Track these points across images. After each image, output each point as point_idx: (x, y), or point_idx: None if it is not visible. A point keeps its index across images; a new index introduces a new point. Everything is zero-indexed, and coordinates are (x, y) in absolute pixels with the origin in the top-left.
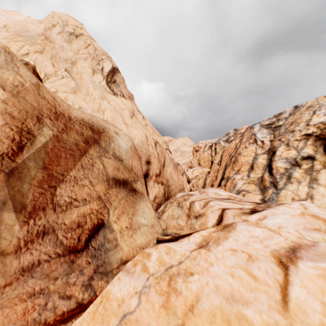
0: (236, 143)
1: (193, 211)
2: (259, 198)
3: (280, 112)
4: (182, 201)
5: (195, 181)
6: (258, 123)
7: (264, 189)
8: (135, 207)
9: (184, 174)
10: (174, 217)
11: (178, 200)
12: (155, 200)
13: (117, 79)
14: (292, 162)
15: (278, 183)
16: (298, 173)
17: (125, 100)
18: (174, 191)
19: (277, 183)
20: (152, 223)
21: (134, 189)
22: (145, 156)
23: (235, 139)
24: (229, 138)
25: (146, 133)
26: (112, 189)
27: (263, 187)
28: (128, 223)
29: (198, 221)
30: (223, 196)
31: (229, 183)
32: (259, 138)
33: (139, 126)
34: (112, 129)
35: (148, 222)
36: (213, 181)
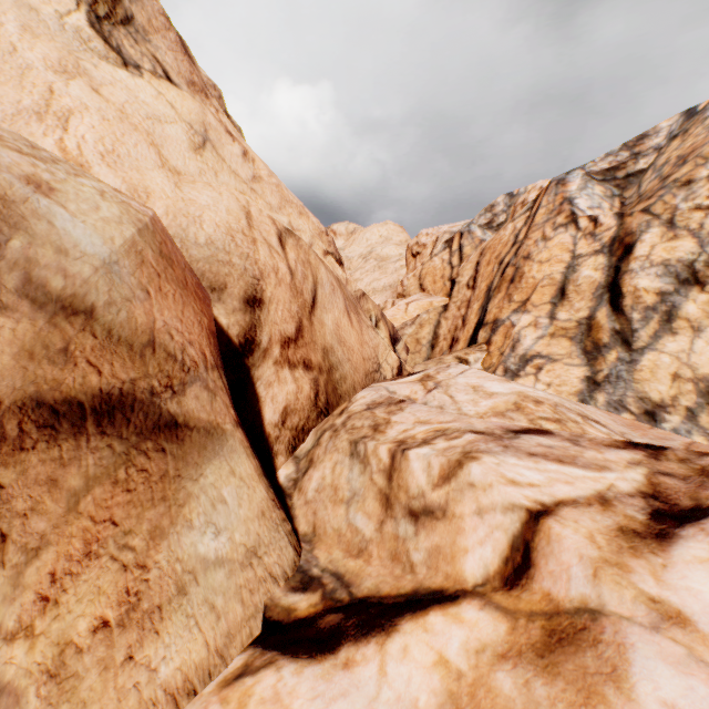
0: (517, 229)
1: (404, 486)
2: (579, 377)
3: (641, 134)
4: (366, 439)
5: (412, 330)
6: (579, 167)
7: (595, 350)
8: (176, 494)
9: (382, 323)
10: (340, 497)
11: (352, 430)
12: (285, 423)
13: (139, 12)
14: (682, 273)
15: (637, 335)
16: (697, 306)
17: (171, 90)
18: (351, 379)
19: (633, 333)
20: (251, 543)
21: (171, 420)
22: (242, 281)
23: (513, 219)
24: (495, 218)
25: (247, 203)
26: (25, 455)
27: (593, 347)
28: (116, 600)
29: (422, 537)
30: (499, 400)
31: (501, 336)
32: (583, 211)
33: (230, 180)
34: (9, 164)
35: (232, 545)
36: (457, 330)
